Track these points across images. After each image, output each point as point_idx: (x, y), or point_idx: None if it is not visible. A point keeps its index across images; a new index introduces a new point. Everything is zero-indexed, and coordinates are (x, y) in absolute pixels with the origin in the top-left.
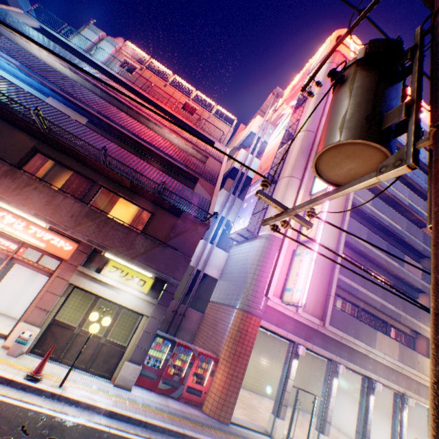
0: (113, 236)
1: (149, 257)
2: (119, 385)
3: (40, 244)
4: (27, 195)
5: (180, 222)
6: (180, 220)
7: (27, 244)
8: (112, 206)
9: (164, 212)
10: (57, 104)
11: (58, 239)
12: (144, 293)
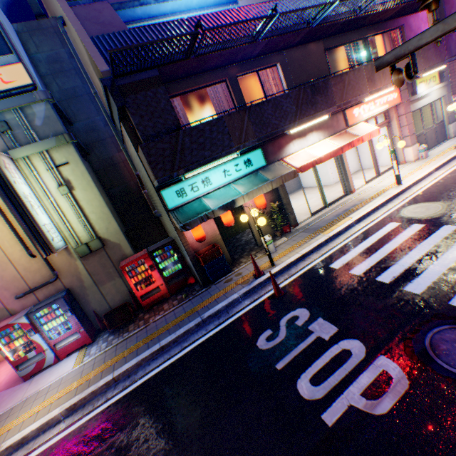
0: (429, 57)
1: (448, 52)
2: (453, 137)
3: (385, 107)
4: (387, 75)
5: (444, 8)
6: (443, 7)
7: (367, 119)
8: (375, 51)
9: (406, 19)
10: (247, 5)
11: (388, 96)
12: (437, 85)
